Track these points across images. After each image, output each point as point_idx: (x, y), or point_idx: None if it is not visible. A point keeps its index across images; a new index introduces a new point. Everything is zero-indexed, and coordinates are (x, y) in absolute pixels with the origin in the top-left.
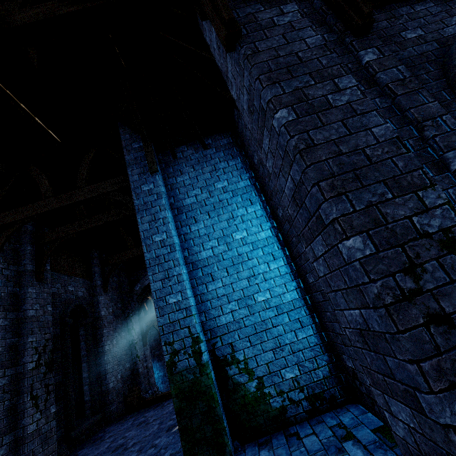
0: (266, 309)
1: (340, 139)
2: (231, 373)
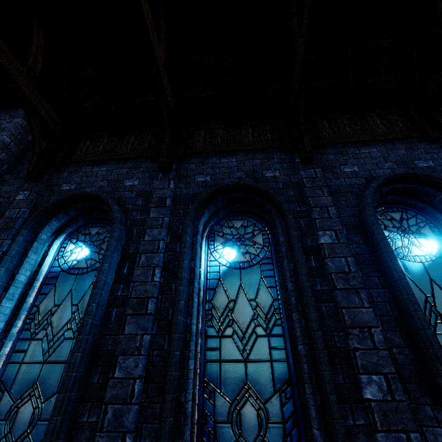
0: None
1: None
2: None
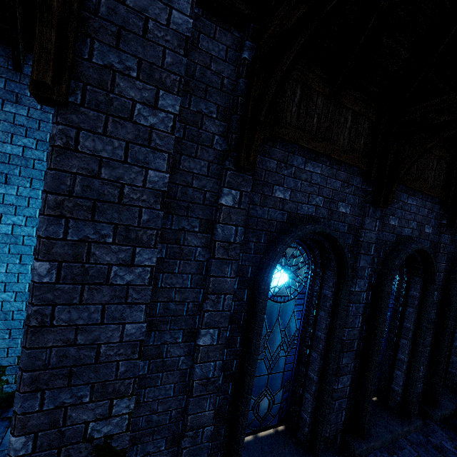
0: None
1: (86, 327)
2: None
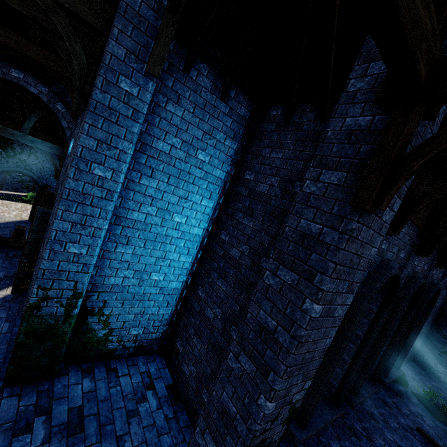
0: (153, 287)
1: (316, 341)
2: (90, 321)
